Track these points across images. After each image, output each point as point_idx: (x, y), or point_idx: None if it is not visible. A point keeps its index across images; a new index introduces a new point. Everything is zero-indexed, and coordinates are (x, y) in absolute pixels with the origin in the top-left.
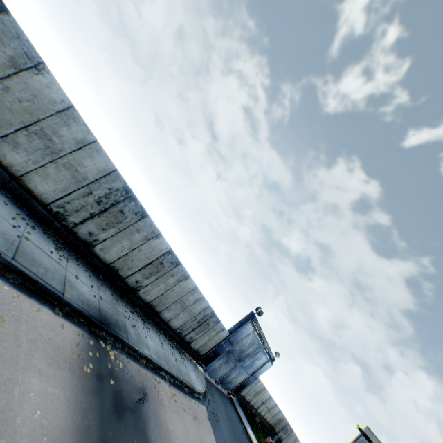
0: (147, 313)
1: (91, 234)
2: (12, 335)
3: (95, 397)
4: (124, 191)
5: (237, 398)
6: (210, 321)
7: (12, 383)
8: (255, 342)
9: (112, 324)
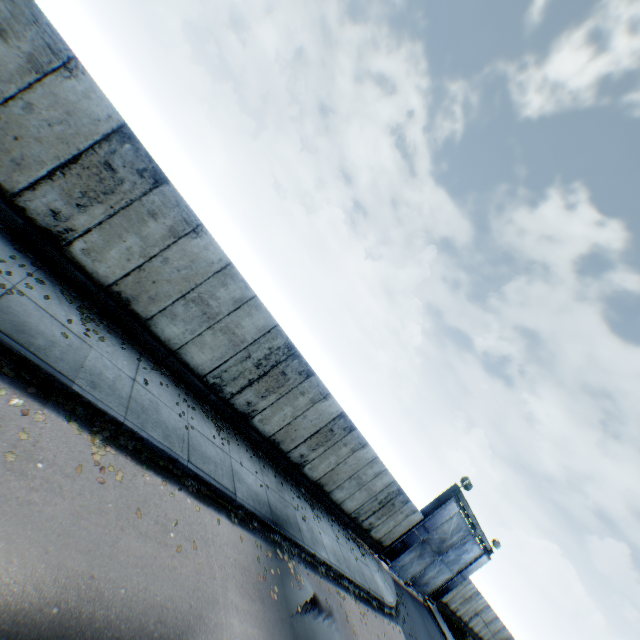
0: (314, 494)
1: (248, 404)
2: (206, 563)
3: (289, 634)
4: (286, 348)
5: (437, 605)
6: (396, 500)
7: (218, 628)
8: (462, 527)
9: (284, 523)
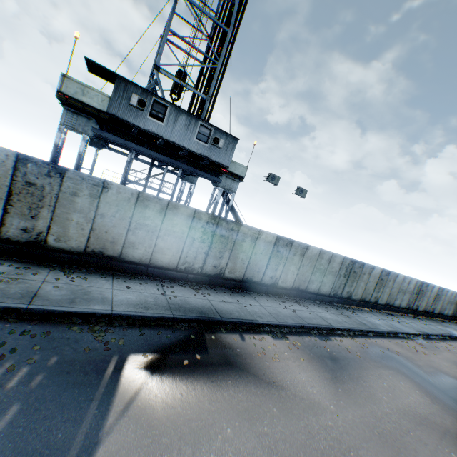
0: (438, 317)
1: (415, 306)
2: None
3: None
4: (420, 283)
5: None
6: None
7: None
8: None
9: None
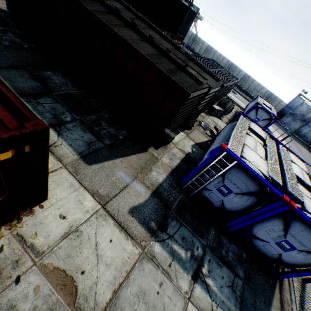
0: (245, 94)
1: None
2: None
3: None
4: (231, 63)
5: None
6: (271, 97)
7: None
8: None
9: None
